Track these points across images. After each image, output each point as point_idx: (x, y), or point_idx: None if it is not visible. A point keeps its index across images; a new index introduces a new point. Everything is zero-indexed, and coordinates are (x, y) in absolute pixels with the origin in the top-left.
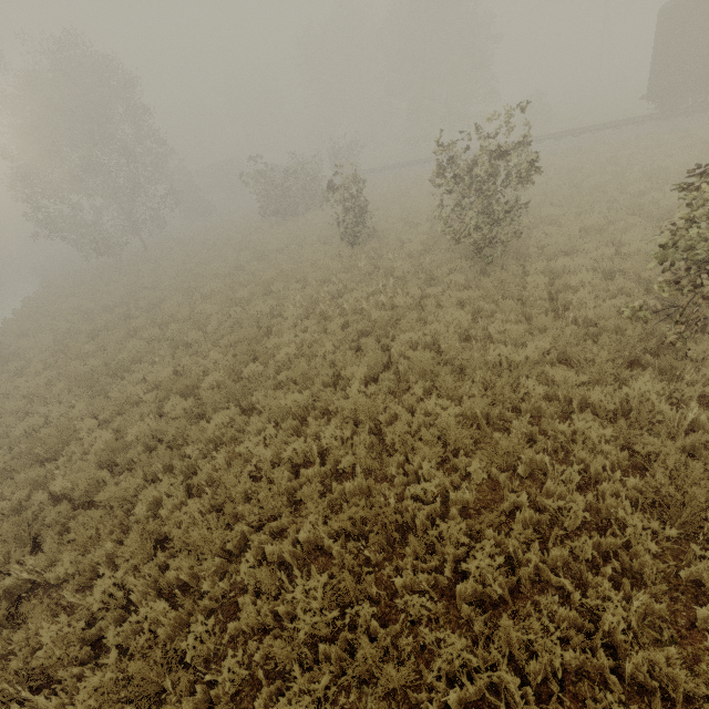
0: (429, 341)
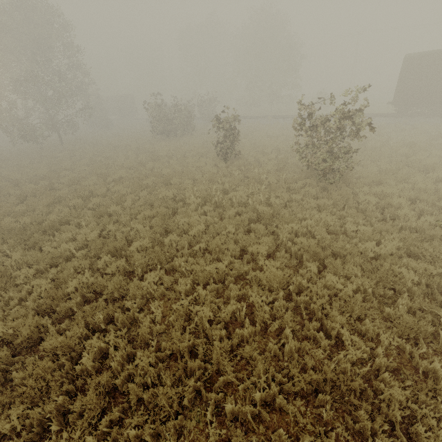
0: (304, 232)
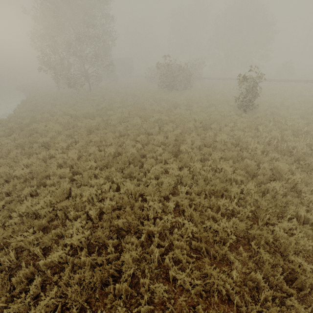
0: None
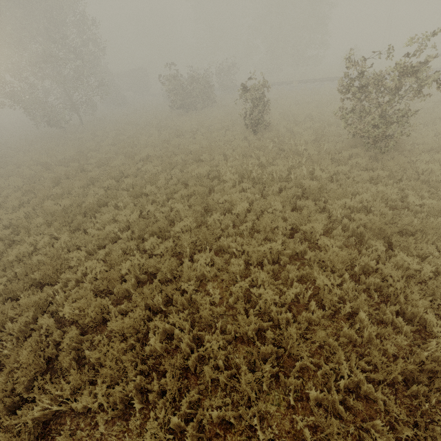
0: (359, 207)
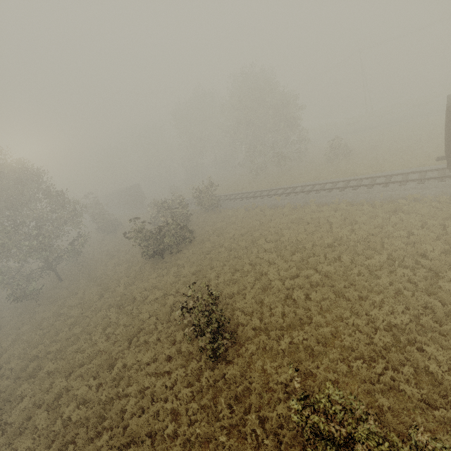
0: None
